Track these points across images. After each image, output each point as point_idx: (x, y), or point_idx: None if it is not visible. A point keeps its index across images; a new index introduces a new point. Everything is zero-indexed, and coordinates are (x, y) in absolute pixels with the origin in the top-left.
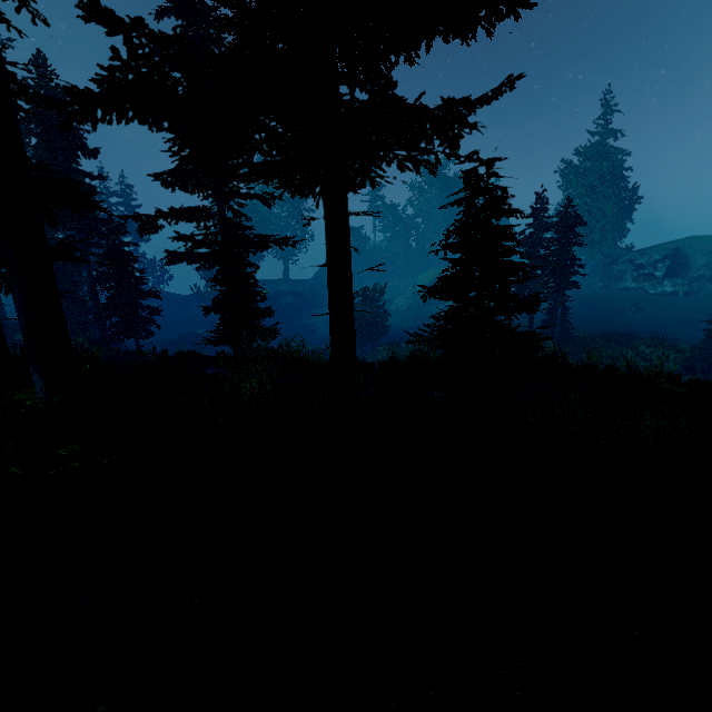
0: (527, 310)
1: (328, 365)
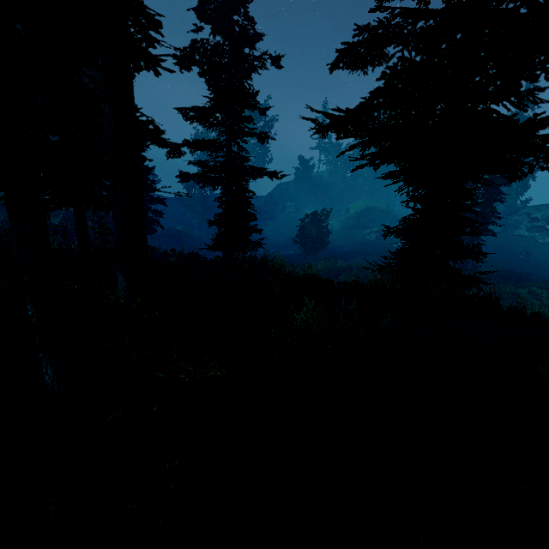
0: (477, 260)
1: (305, 280)
